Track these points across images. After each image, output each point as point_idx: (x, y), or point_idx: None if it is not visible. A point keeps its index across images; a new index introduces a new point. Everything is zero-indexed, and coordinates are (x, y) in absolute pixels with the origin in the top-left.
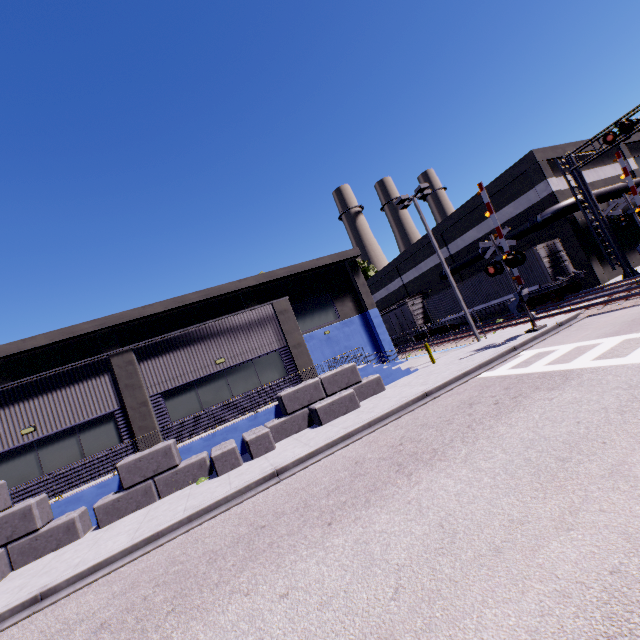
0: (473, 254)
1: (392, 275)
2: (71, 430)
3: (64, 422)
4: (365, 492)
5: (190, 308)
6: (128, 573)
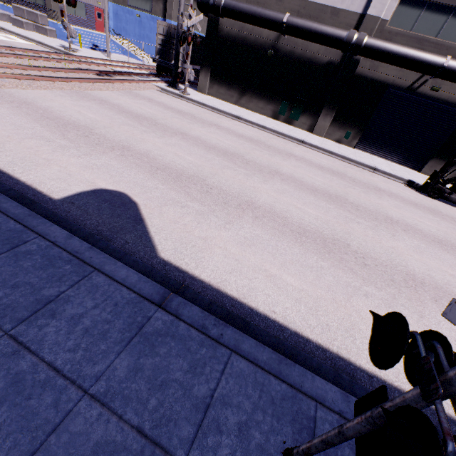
0: None
1: None
2: None
3: None
4: None
5: None
6: None
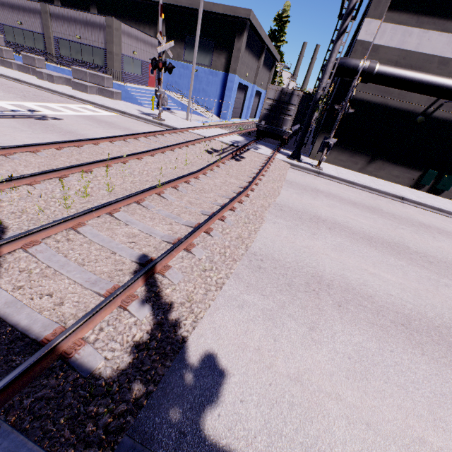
0: None
1: None
2: (32, 33)
3: (29, 27)
4: None
5: (132, 0)
6: None
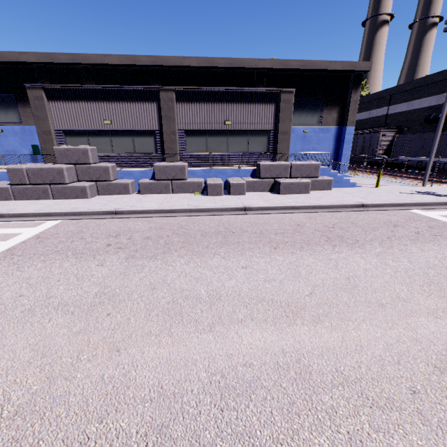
0: None
1: (382, 102)
2: (130, 132)
3: (127, 125)
4: (301, 242)
5: (215, 71)
6: (157, 221)
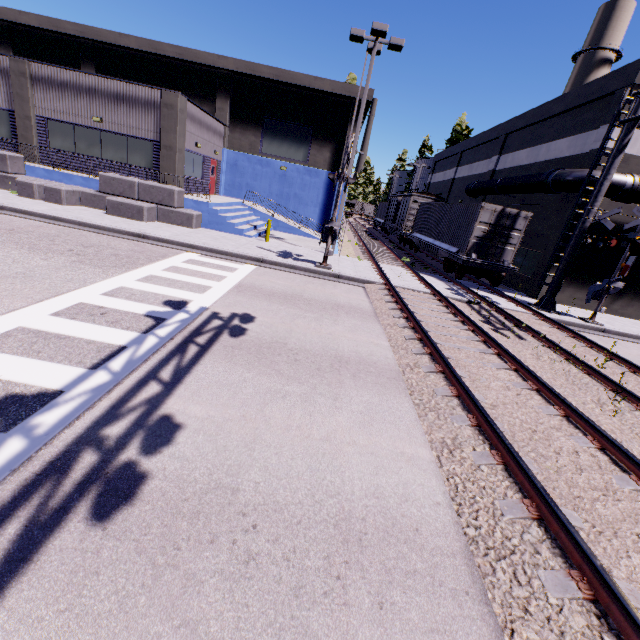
0: (494, 181)
1: (455, 160)
2: None
3: None
4: None
5: (166, 61)
6: None
